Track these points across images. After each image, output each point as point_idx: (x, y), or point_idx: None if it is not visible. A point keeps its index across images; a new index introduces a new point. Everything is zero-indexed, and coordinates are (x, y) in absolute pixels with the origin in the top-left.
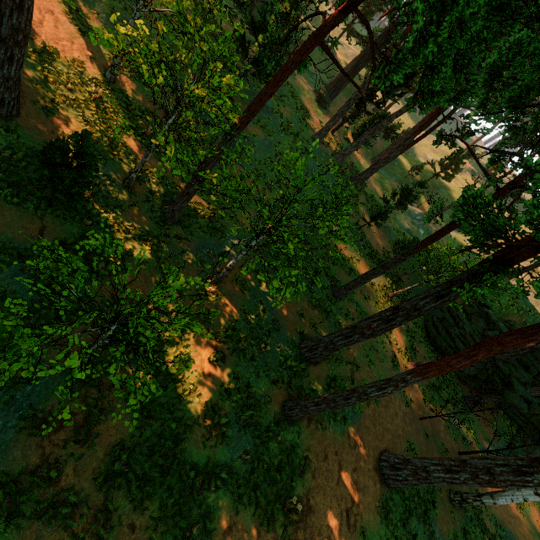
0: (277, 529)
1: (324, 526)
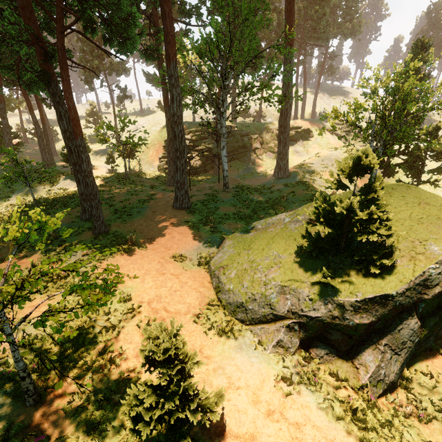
0: (133, 250)
1: (163, 234)
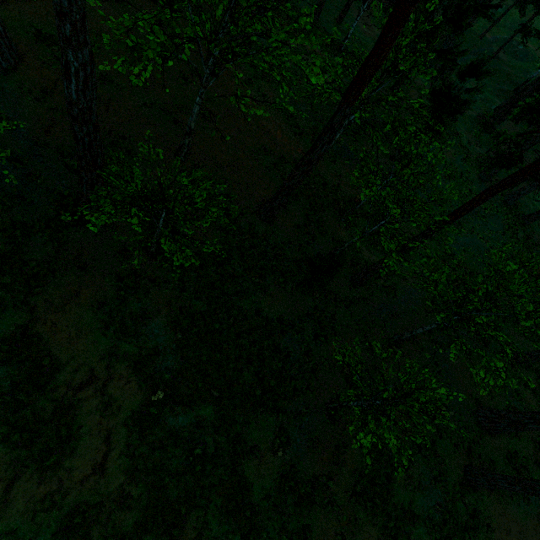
0: None
1: None
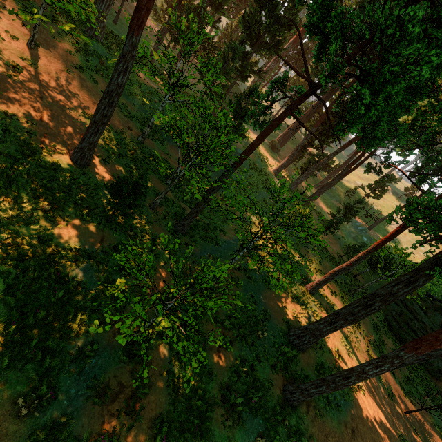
0: None
1: None
